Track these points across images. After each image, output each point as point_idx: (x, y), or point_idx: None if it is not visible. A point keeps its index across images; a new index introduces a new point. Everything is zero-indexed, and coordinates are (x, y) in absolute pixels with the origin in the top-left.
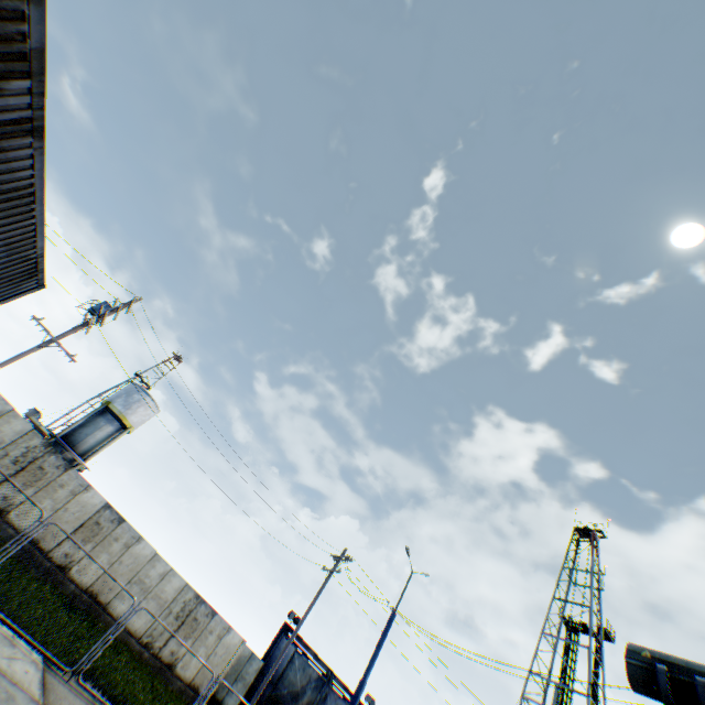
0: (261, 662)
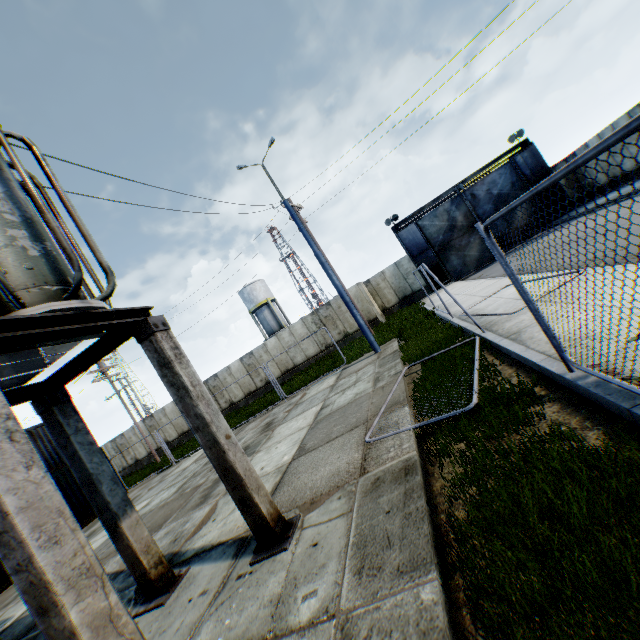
0: (407, 257)
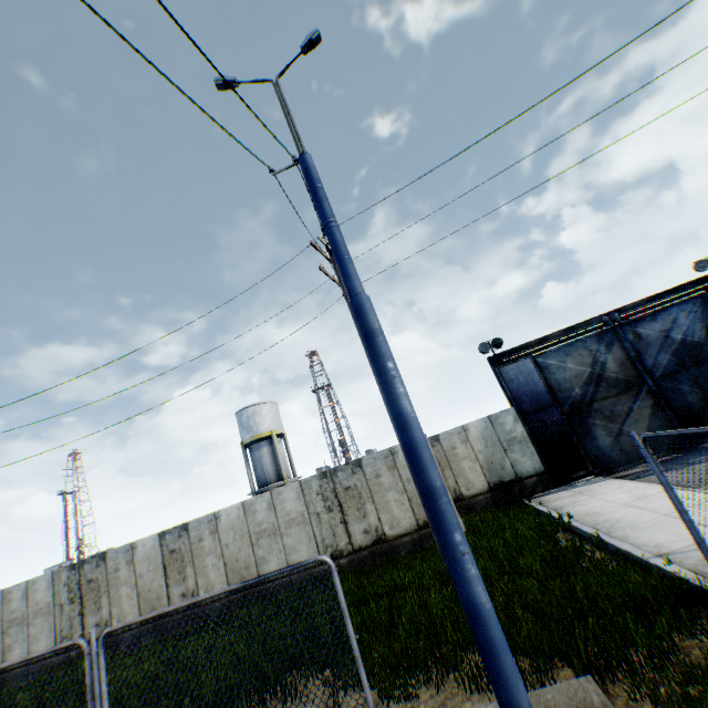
0: (511, 411)
